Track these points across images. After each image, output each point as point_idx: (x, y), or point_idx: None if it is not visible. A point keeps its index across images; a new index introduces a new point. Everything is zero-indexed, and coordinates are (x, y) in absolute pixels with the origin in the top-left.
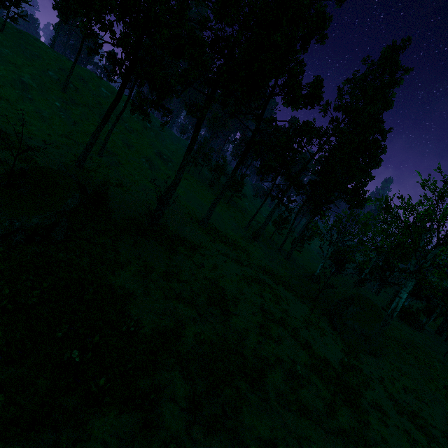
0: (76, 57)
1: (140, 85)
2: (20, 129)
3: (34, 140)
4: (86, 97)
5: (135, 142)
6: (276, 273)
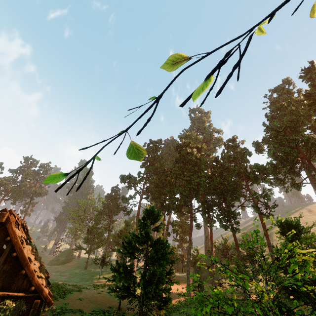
0: None
1: None
2: None
3: None
4: None
5: None
6: (46, 260)
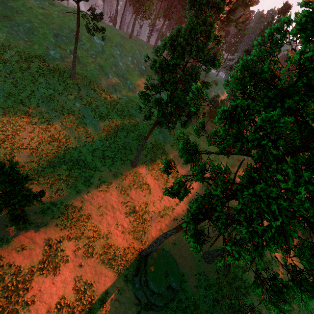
0: (76, 38)
1: (182, 127)
2: (75, 183)
3: (91, 192)
4: (89, 67)
5: (142, 107)
6: None
